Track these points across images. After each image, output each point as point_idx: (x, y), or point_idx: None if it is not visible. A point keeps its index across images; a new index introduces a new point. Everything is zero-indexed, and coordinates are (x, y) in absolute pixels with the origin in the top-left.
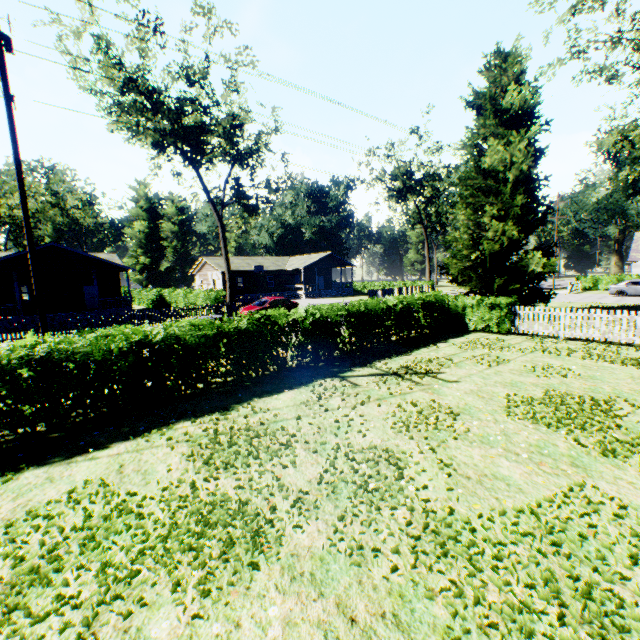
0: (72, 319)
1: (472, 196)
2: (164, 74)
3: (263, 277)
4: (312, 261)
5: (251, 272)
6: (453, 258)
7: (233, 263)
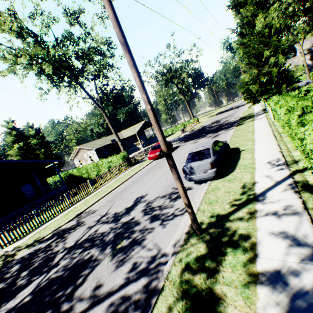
0: (52, 203)
1: (253, 50)
2: (43, 21)
3: (116, 145)
4: (139, 128)
5: (109, 145)
6: (253, 84)
7: (97, 143)
